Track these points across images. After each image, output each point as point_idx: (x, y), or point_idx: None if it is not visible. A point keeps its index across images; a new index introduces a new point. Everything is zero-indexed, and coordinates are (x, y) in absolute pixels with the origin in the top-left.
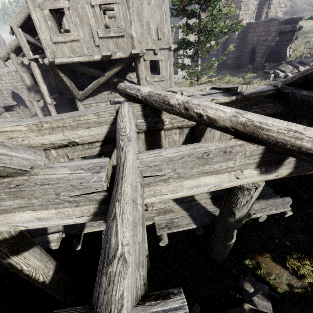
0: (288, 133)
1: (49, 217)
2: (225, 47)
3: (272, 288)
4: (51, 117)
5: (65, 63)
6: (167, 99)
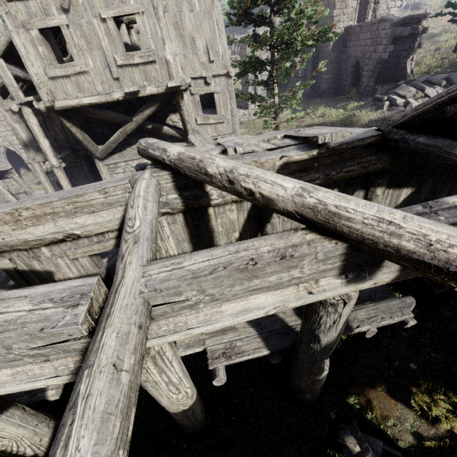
0: (379, 225)
1: (2, 382)
2: (316, 65)
3: (390, 442)
4: (33, 200)
5: (70, 108)
6: (204, 166)
